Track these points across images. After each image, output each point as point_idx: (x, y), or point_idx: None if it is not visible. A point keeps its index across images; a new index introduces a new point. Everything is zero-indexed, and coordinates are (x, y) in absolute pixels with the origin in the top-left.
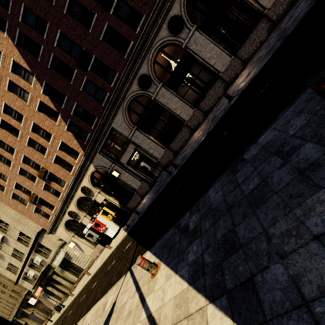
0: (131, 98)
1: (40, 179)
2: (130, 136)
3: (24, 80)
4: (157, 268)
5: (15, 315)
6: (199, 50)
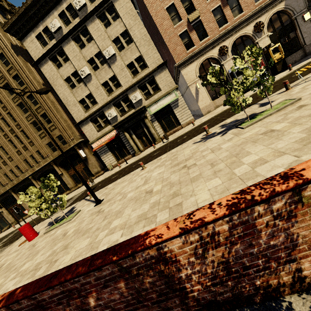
0: None
1: None
2: None
3: None
4: None
5: (36, 171)
6: None
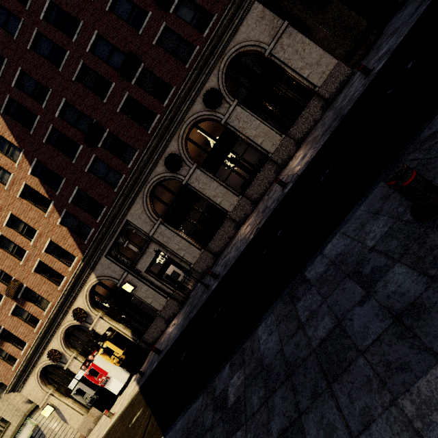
0: (155, 182)
1: (8, 298)
2: (152, 232)
3: (6, 157)
4: None
5: None
6: (242, 126)
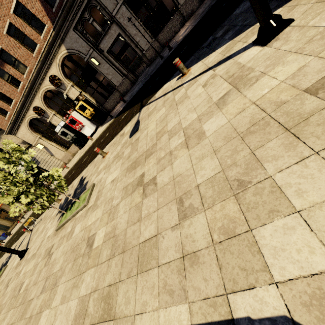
0: None
1: None
2: (115, 12)
3: None
4: (188, 70)
5: None
6: None
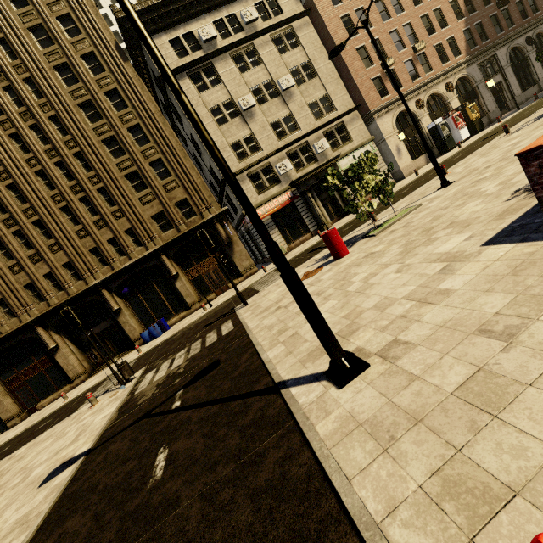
0: (516, 45)
1: (408, 52)
2: (505, 67)
3: None
4: None
5: (120, 272)
6: None
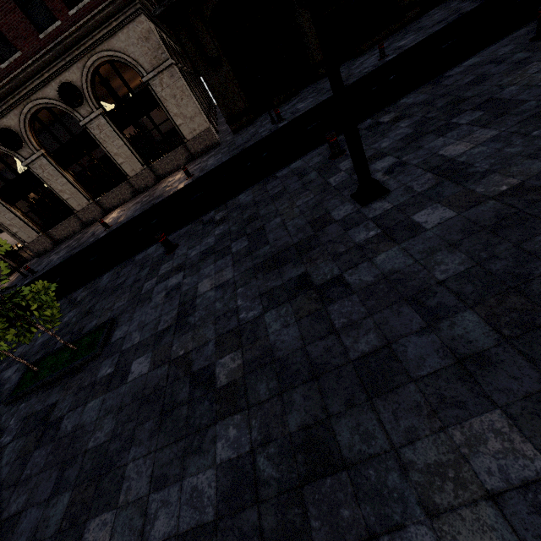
0: None
1: None
2: None
3: None
4: None
5: None
6: (104, 139)
